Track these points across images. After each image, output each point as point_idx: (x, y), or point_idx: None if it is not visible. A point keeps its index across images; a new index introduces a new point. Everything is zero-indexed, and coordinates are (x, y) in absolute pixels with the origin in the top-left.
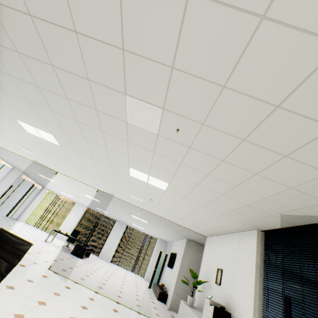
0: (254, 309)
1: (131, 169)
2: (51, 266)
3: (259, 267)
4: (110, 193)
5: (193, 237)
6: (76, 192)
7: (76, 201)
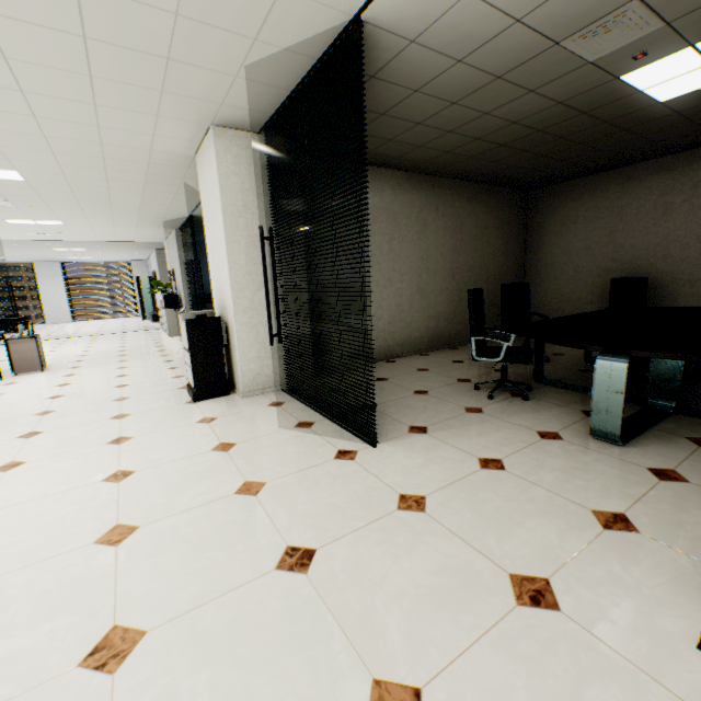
0: (184, 285)
1: (9, 220)
2: None
3: (182, 258)
4: None
5: (157, 247)
6: None
7: None
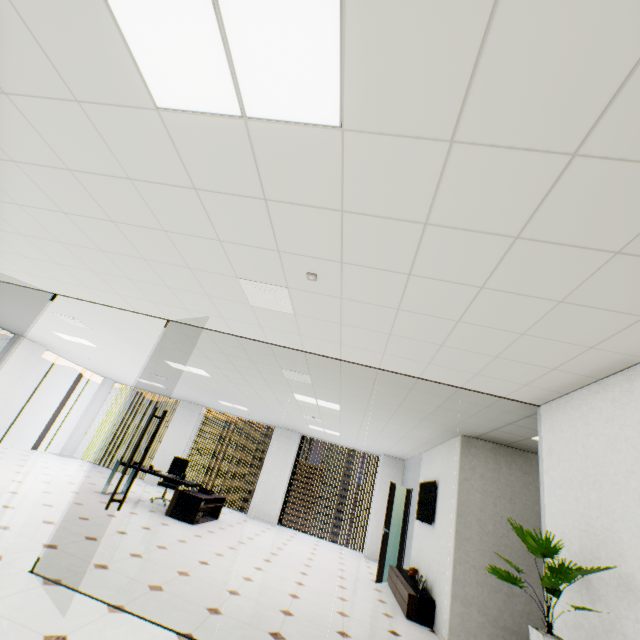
0: None
1: None
2: (57, 559)
3: None
4: (199, 318)
5: (481, 425)
6: (152, 363)
7: (178, 397)
